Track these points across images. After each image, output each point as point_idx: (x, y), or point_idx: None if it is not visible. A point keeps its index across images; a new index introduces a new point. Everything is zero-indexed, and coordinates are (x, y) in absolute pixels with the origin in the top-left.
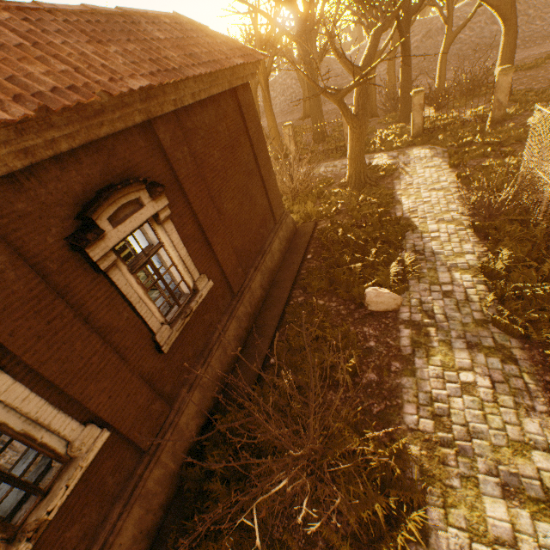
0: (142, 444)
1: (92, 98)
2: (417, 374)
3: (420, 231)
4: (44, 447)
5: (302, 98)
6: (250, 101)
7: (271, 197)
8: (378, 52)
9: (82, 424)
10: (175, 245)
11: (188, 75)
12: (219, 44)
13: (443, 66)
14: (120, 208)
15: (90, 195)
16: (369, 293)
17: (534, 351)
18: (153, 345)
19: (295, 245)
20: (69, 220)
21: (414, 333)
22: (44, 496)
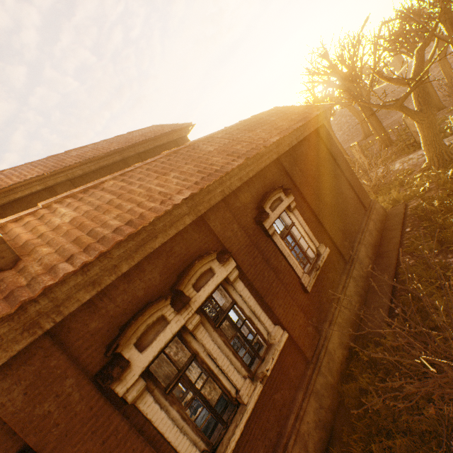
0: (306, 354)
1: (261, 150)
2: None
3: None
4: (258, 330)
5: (358, 126)
6: (326, 134)
7: (356, 191)
8: (425, 63)
9: (272, 324)
10: (301, 224)
11: (294, 128)
12: (302, 110)
13: None
14: (272, 203)
15: (259, 198)
16: None
17: None
18: (300, 286)
19: (389, 224)
20: (253, 210)
21: None
22: (261, 361)
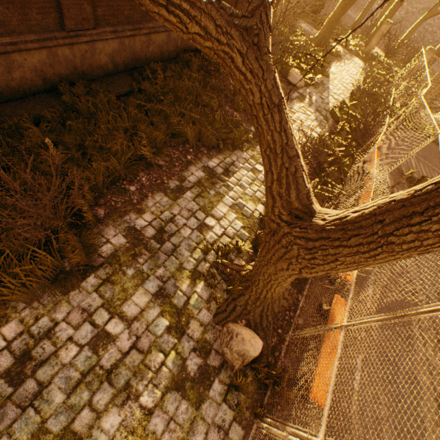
0: None
1: None
2: (292, 102)
3: (329, 80)
4: None
5: None
6: None
7: None
8: None
9: None
10: None
11: None
12: None
13: (412, 31)
14: None
15: None
16: (294, 70)
17: (335, 125)
18: None
19: None
20: None
21: (300, 96)
22: None
